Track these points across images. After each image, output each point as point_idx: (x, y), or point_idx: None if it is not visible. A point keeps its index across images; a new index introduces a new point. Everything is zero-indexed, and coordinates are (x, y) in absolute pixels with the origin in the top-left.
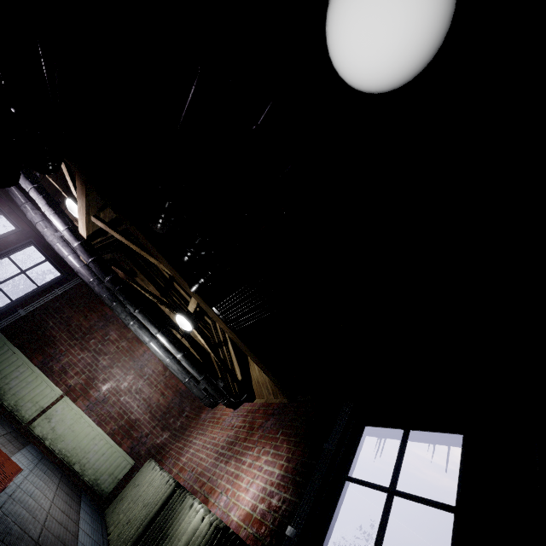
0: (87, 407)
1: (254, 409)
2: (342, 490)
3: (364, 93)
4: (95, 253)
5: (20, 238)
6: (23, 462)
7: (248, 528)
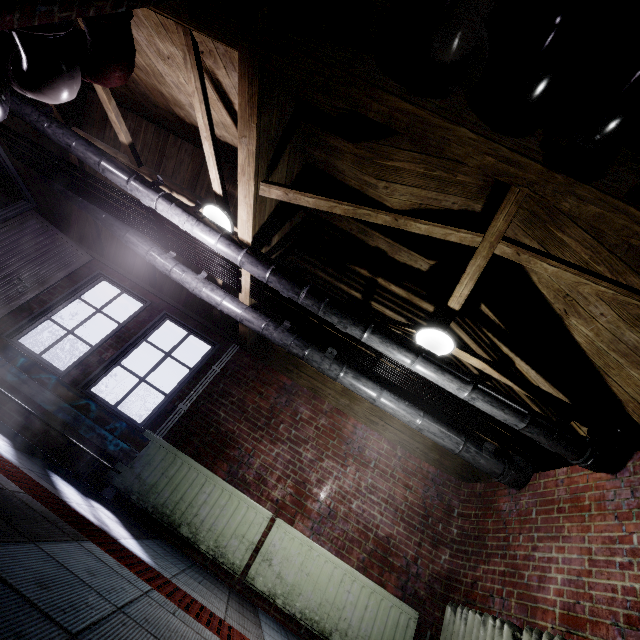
0: (311, 530)
1: None
2: None
3: None
4: (271, 261)
5: (152, 314)
6: None
7: None
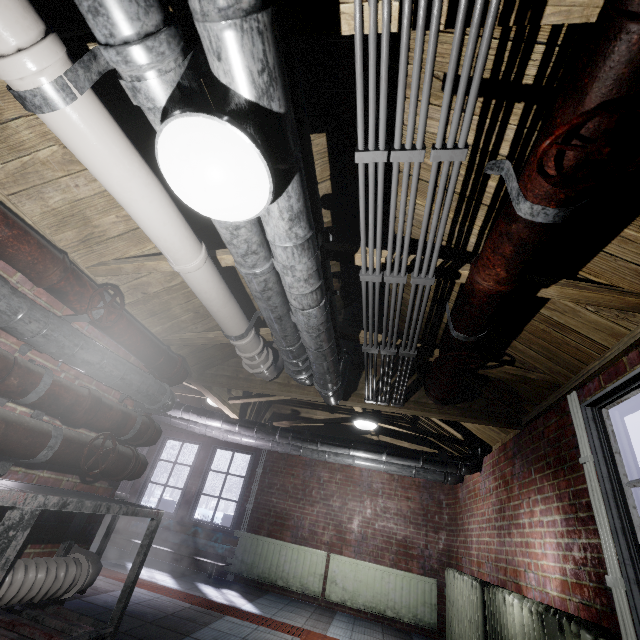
0: (354, 552)
1: (495, 460)
2: (634, 502)
3: (257, 215)
4: (254, 425)
5: (206, 450)
6: (339, 634)
7: (572, 598)
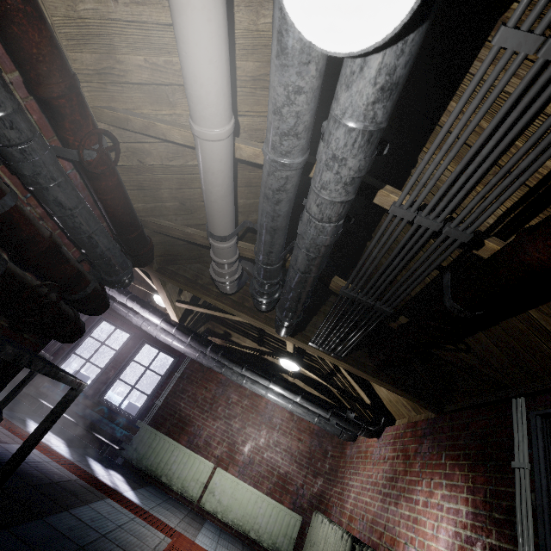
0: (238, 472)
1: (400, 434)
2: None
3: (365, 49)
4: (190, 332)
5: (136, 341)
6: (206, 543)
7: None
